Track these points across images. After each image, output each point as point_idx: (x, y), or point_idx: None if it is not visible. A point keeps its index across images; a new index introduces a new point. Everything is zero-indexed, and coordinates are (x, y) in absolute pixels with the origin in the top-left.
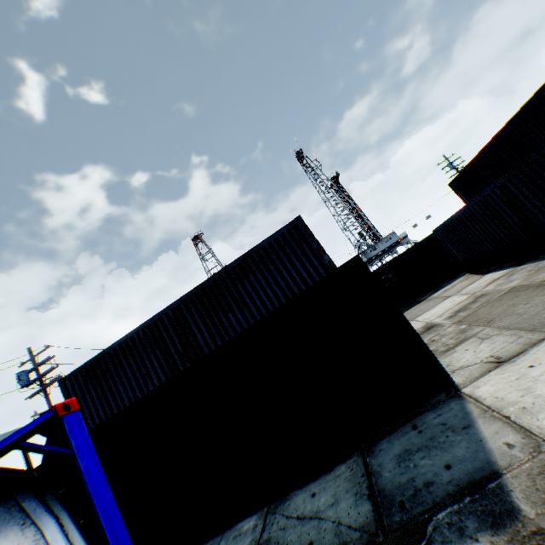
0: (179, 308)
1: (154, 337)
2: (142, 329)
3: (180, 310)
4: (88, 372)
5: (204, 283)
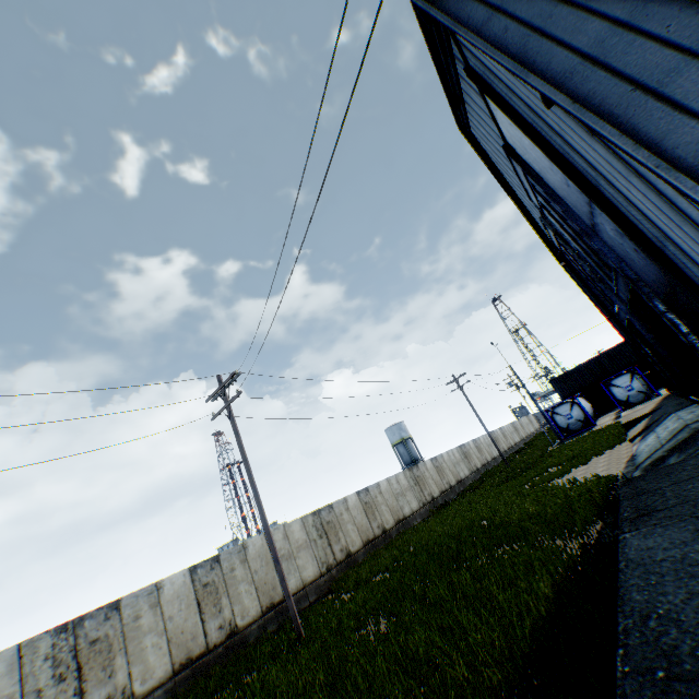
0: (597, 358)
1: (587, 367)
2: (581, 365)
3: (597, 358)
4: (559, 378)
5: (608, 350)
